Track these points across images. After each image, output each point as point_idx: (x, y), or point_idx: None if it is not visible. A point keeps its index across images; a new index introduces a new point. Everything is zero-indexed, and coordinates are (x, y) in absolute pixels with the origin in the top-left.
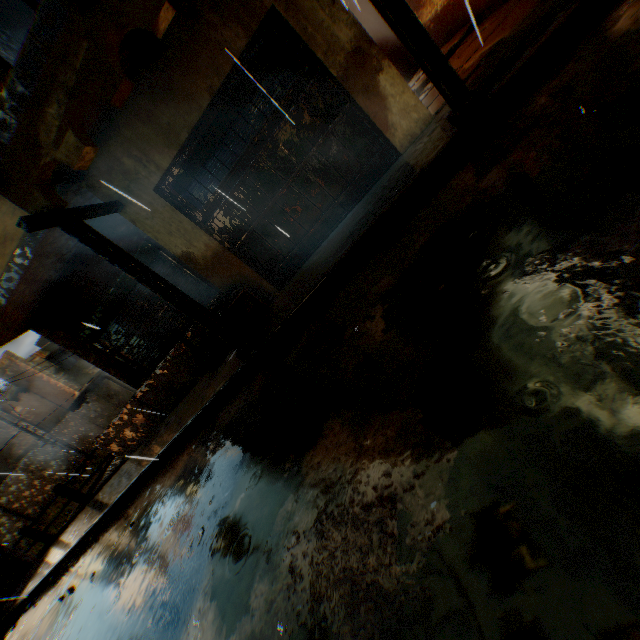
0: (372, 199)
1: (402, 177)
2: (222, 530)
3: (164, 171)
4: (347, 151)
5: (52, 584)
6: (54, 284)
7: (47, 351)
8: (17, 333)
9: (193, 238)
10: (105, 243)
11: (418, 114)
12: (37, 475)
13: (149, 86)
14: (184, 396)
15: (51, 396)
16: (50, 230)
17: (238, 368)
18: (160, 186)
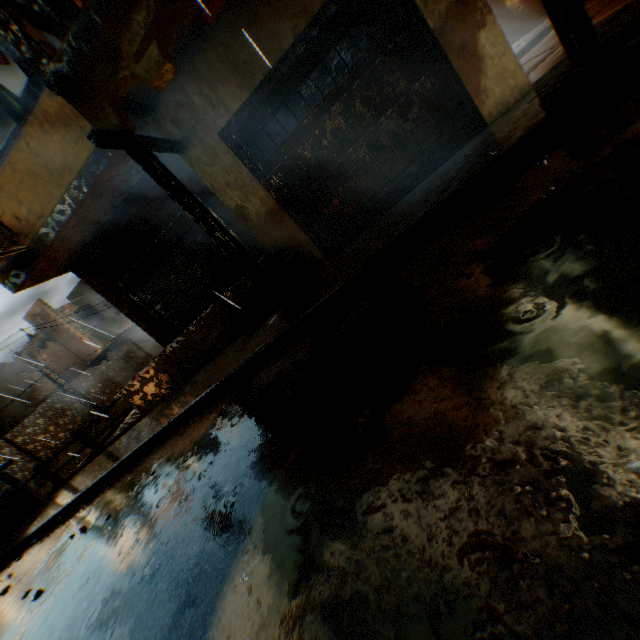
0: (451, 168)
1: (495, 143)
2: (272, 483)
3: (232, 115)
4: (428, 116)
5: (61, 523)
6: (100, 227)
7: (77, 305)
8: (58, 272)
9: (250, 192)
10: (168, 175)
11: (515, 81)
12: (53, 421)
13: (232, 19)
14: (213, 358)
15: (75, 349)
16: (108, 165)
17: (282, 329)
18: (225, 131)
